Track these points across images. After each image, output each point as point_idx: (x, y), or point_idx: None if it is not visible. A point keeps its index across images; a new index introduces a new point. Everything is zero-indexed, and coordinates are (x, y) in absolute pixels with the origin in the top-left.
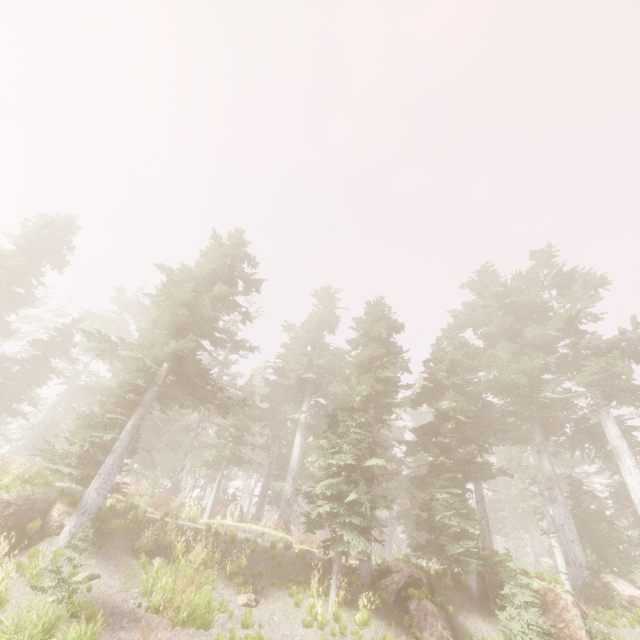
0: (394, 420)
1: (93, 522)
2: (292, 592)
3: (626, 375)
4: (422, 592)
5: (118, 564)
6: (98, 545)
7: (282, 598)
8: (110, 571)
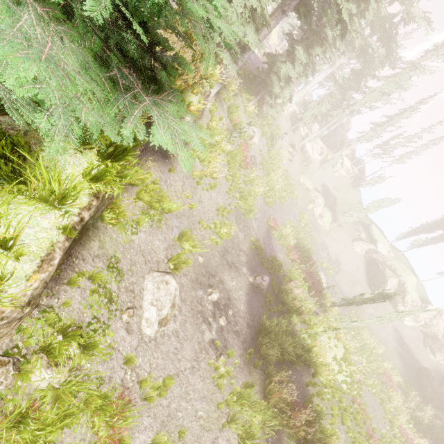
0: (324, 38)
1: (249, 124)
2: (243, 98)
3: (370, 65)
4: (262, 97)
5: (220, 100)
6: (218, 94)
7: (239, 97)
8: (220, 106)
